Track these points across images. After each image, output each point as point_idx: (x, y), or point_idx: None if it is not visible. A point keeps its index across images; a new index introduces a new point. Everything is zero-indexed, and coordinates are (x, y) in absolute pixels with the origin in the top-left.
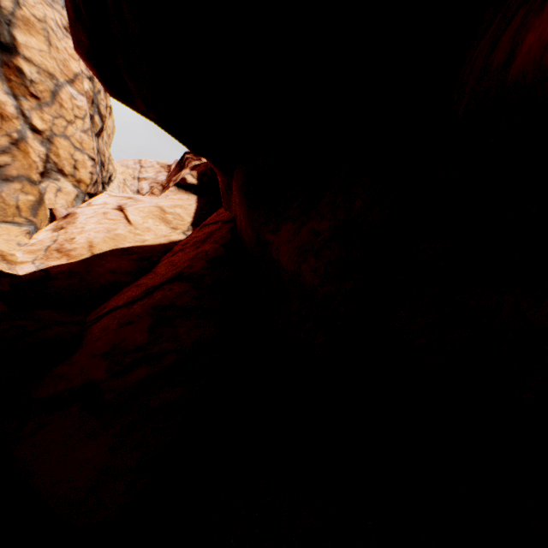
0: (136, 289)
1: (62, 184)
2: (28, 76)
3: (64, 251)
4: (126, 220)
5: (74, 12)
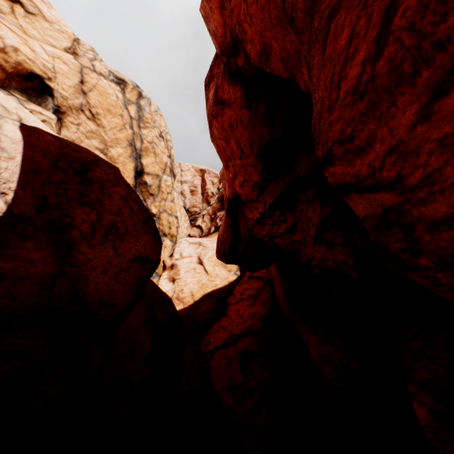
0: (223, 332)
1: (166, 242)
2: (148, 184)
3: (180, 299)
4: (205, 271)
5: (222, 253)
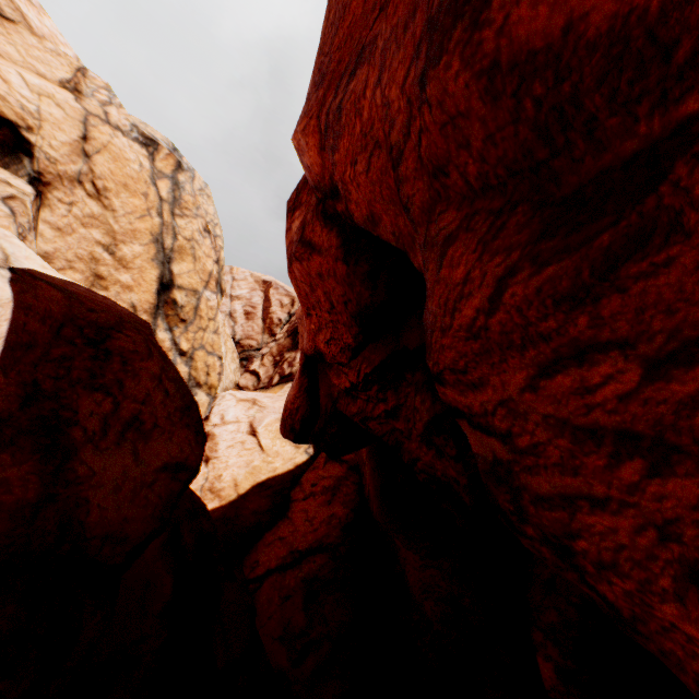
0: (281, 545)
1: (199, 396)
2: (180, 303)
3: (215, 491)
4: (259, 446)
5: (290, 428)
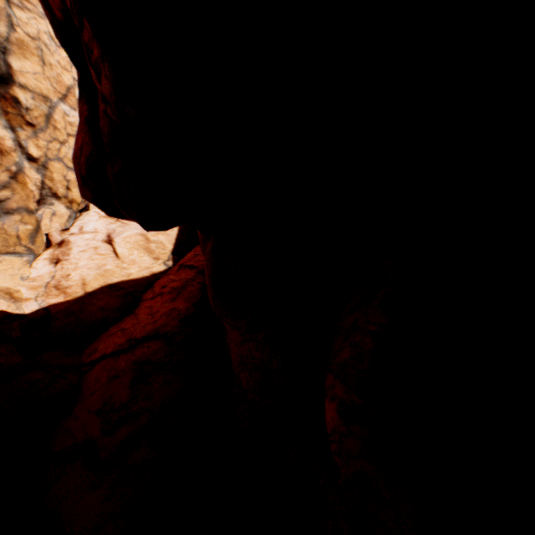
0: (122, 335)
1: (57, 207)
2: (24, 104)
3: (61, 288)
4: (114, 254)
5: (83, 181)
